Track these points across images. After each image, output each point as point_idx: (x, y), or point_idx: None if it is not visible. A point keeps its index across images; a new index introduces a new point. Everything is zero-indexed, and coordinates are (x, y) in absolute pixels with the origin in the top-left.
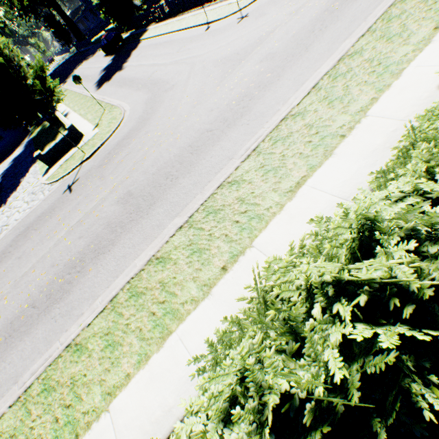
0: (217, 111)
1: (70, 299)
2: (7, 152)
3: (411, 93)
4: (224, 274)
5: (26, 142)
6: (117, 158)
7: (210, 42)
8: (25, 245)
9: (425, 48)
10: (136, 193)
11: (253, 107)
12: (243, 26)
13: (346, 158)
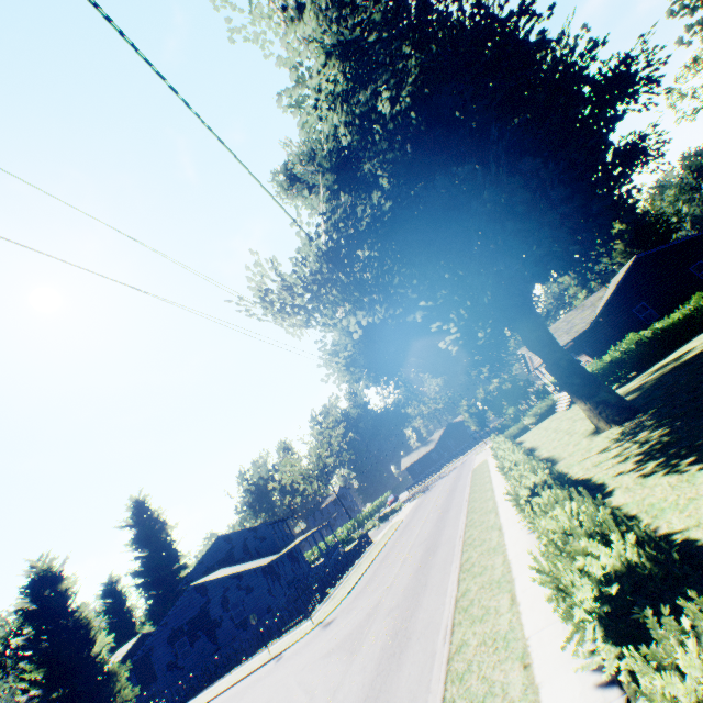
0: (375, 658)
1: None
2: None
3: (520, 541)
4: (530, 665)
5: None
6: None
7: (297, 656)
8: None
9: (504, 534)
10: None
11: (416, 625)
12: (337, 622)
13: (524, 571)
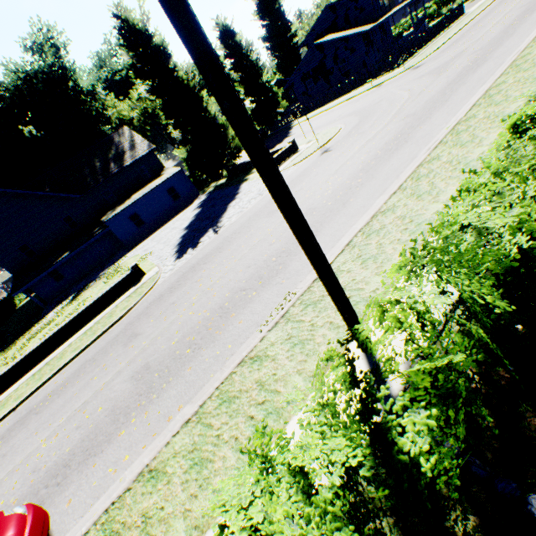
0: (456, 73)
1: (419, 136)
2: (179, 210)
3: None
4: None
5: (203, 196)
6: (366, 126)
7: (394, 83)
8: (311, 174)
9: None
10: (418, 110)
11: (493, 56)
12: (425, 66)
13: None
